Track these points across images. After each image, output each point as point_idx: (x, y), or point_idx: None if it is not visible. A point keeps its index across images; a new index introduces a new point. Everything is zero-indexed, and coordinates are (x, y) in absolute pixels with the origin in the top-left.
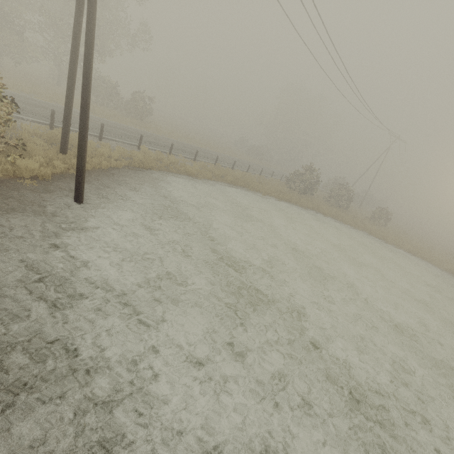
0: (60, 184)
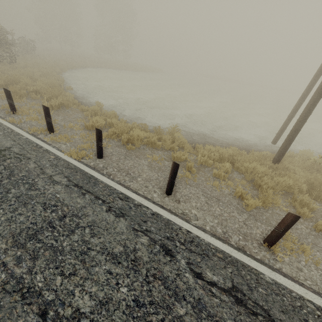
0: None
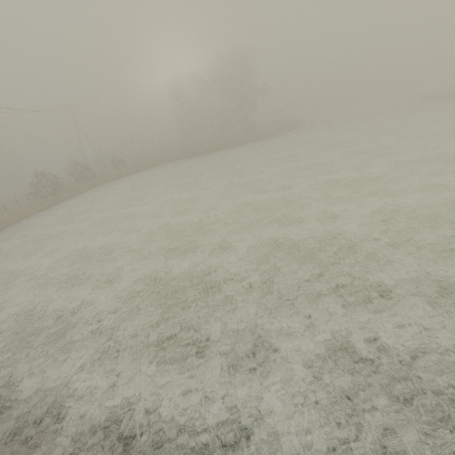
0: None
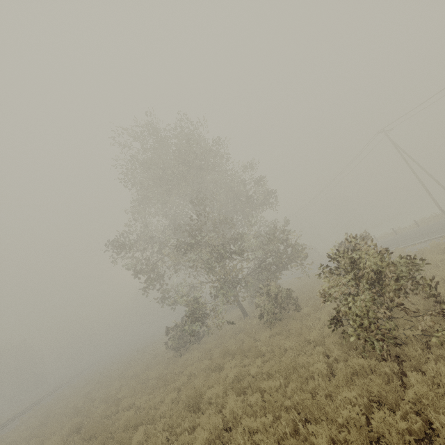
0: None
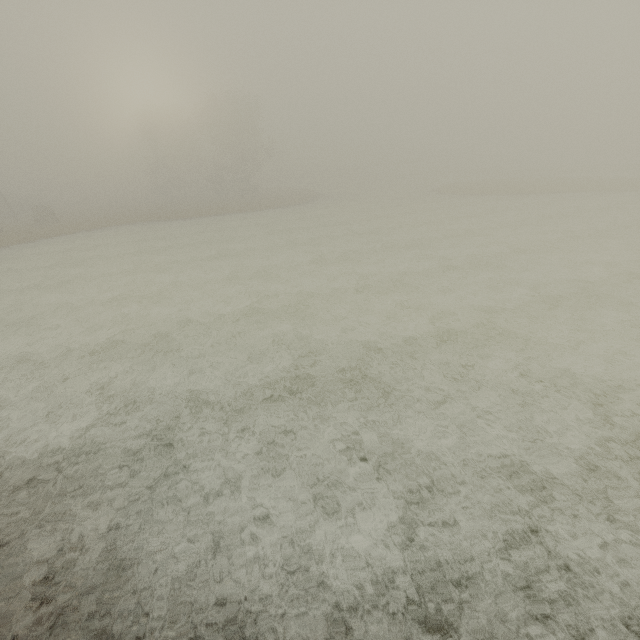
0: None
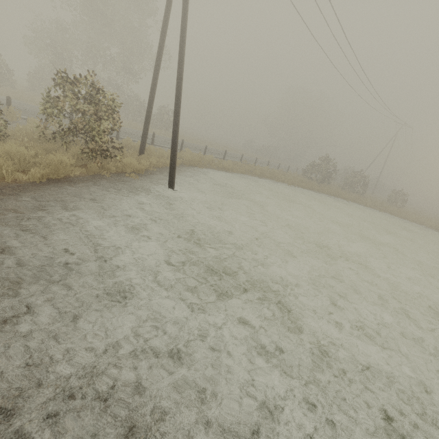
0: (151, 177)
